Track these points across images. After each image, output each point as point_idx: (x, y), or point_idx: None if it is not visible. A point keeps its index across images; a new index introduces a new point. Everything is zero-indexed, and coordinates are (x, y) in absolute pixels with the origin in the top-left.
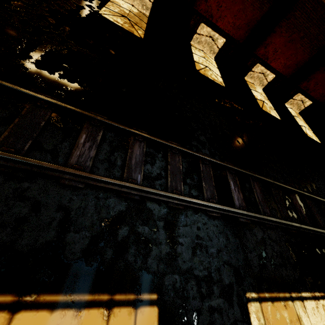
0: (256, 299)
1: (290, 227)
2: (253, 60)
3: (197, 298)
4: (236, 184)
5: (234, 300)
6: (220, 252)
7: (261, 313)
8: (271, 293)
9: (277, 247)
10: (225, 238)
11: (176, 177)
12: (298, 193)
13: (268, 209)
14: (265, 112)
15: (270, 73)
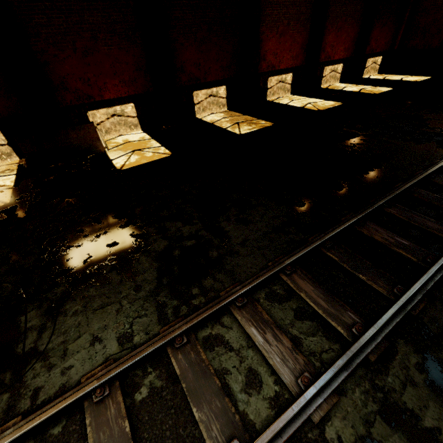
0: None
1: None
2: (320, 68)
3: None
4: None
5: None
6: None
7: None
8: None
9: None
10: None
11: None
12: None
13: None
14: (382, 94)
15: (337, 65)
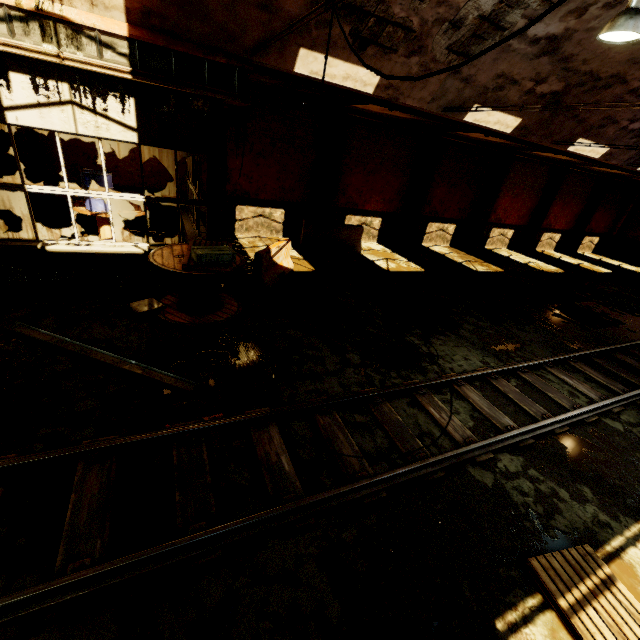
0: None
1: None
2: (539, 233)
3: None
4: None
5: None
6: None
7: None
8: None
9: None
10: None
11: None
12: None
13: None
14: (603, 273)
15: (556, 234)
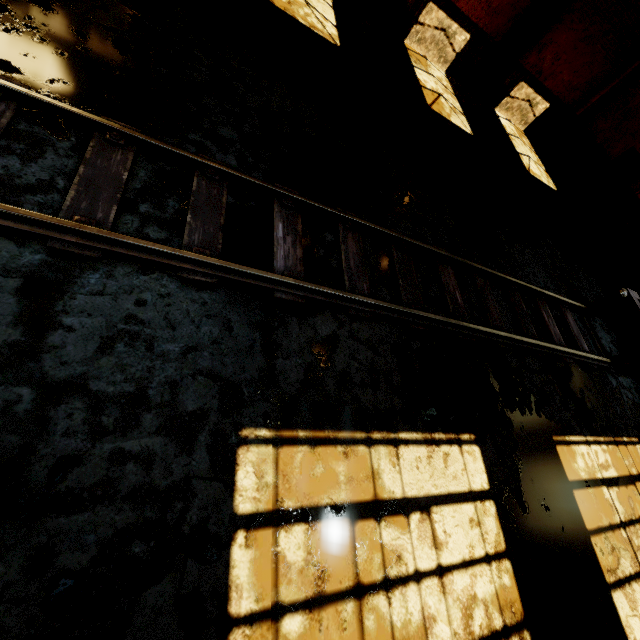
0: (267, 441)
1: (411, 320)
2: None
3: (79, 435)
4: (294, 230)
5: (201, 441)
6: (194, 352)
7: (272, 464)
8: (317, 432)
9: (368, 352)
10: (221, 327)
11: (100, 194)
12: (460, 264)
13: (368, 284)
14: (436, 114)
15: (459, 29)
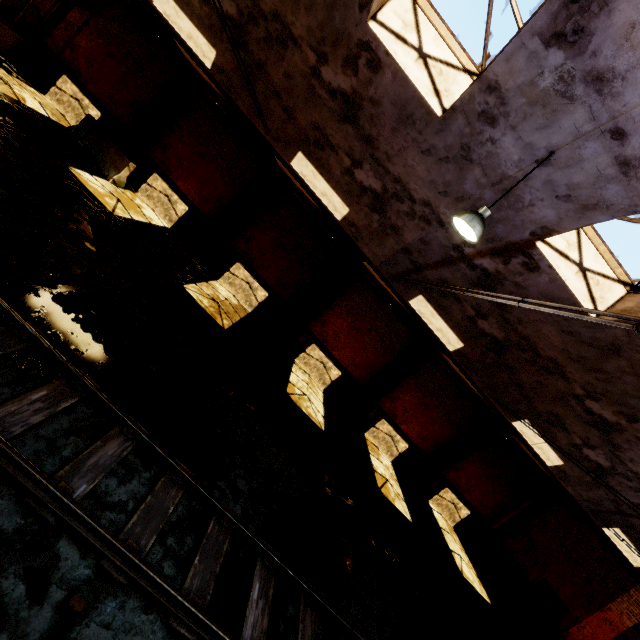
0: None
1: None
2: (377, 412)
3: None
4: (266, 593)
5: None
6: None
7: None
8: None
9: None
10: None
11: (151, 522)
12: None
13: None
14: (384, 497)
15: (401, 439)
